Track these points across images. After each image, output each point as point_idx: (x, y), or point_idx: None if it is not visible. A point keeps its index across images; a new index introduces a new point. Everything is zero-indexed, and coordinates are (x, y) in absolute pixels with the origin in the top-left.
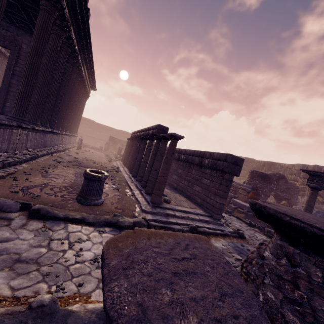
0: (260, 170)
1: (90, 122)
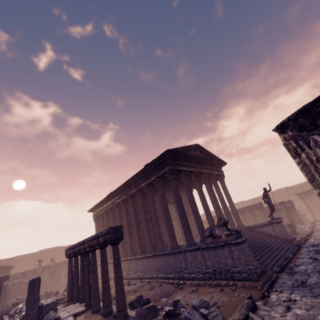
0: None
1: None
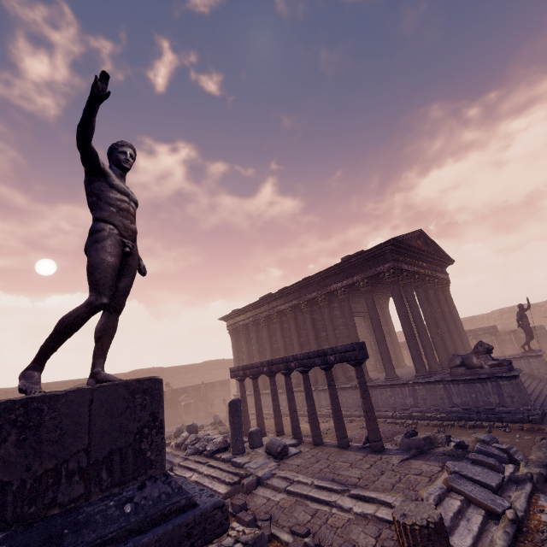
0: (465, 328)
1: (225, 362)
